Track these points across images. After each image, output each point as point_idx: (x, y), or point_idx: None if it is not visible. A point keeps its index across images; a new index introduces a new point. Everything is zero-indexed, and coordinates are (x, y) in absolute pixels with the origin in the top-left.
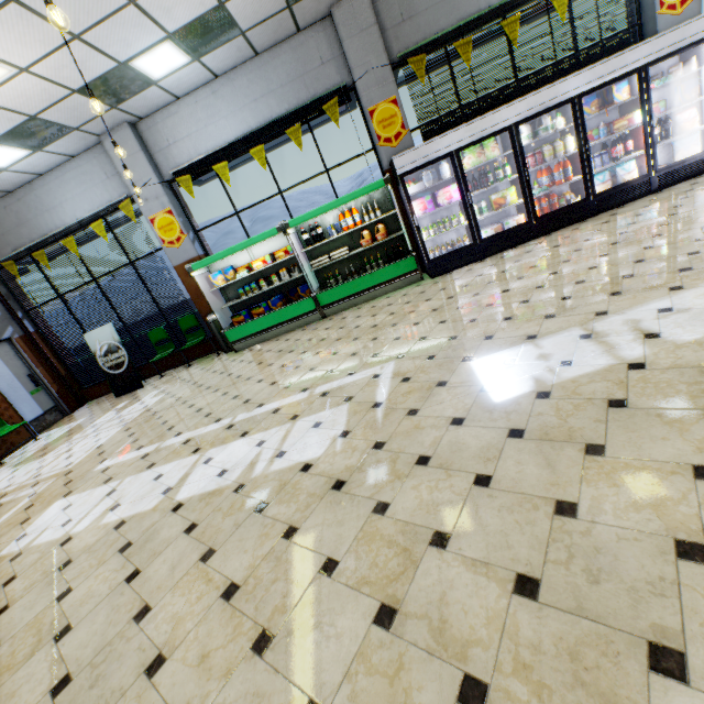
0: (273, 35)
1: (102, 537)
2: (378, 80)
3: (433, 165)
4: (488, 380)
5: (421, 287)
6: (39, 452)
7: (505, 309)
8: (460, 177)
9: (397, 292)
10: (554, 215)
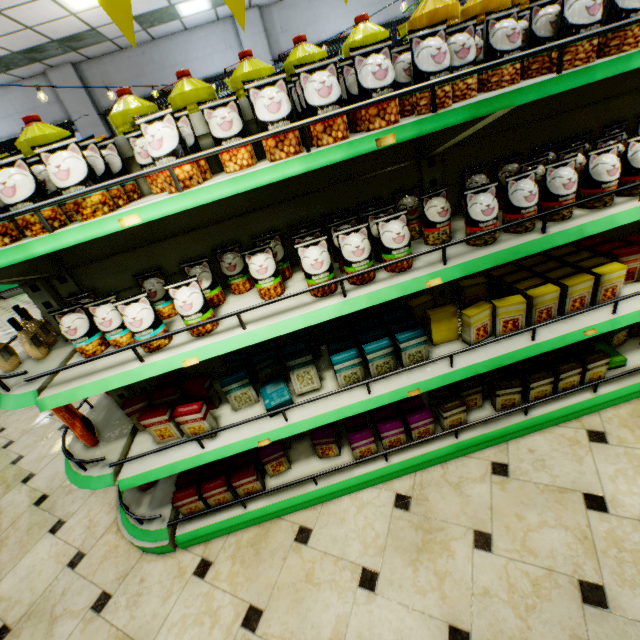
0: (0, 82)
1: None
2: (91, 124)
3: None
4: None
5: None
6: None
7: None
8: None
9: None
10: None
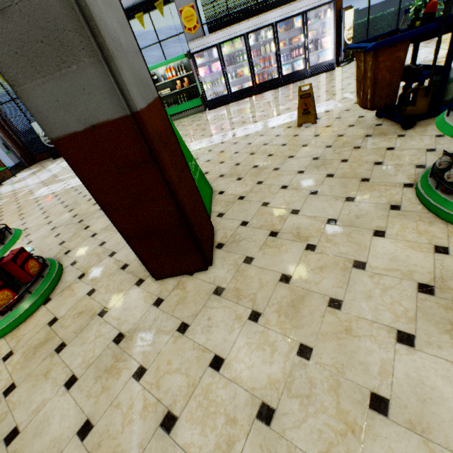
0: None
1: (67, 190)
2: None
3: (212, 48)
4: (191, 147)
5: (202, 114)
6: (21, 179)
7: (216, 126)
8: (221, 58)
9: (193, 115)
10: (264, 84)
